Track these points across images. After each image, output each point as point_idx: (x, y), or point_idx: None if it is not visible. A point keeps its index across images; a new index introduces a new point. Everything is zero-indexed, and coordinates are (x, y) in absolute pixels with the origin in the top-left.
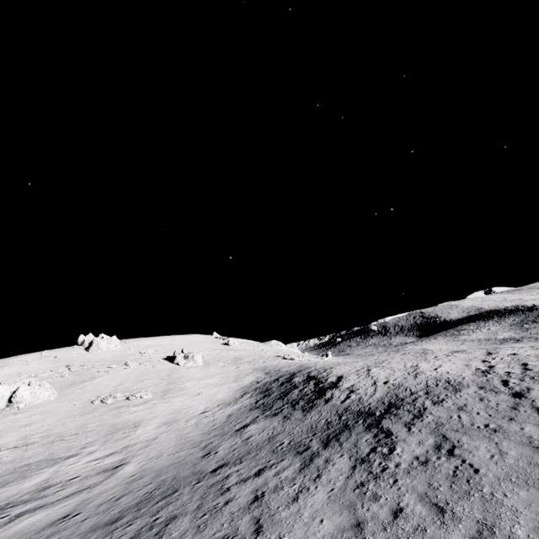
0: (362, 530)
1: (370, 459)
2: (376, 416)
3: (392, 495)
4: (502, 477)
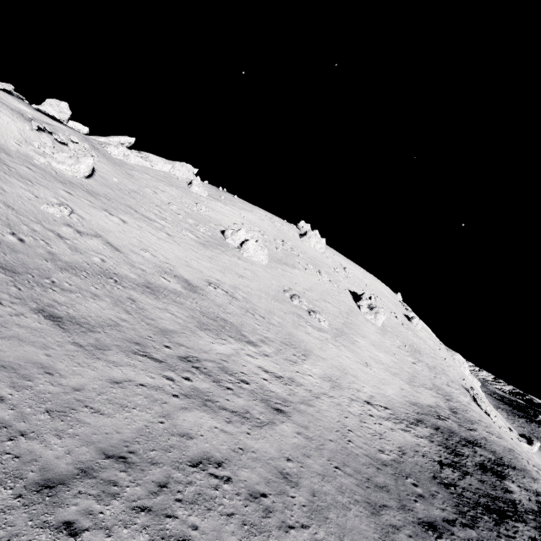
0: None
1: None
2: None
3: None
4: None
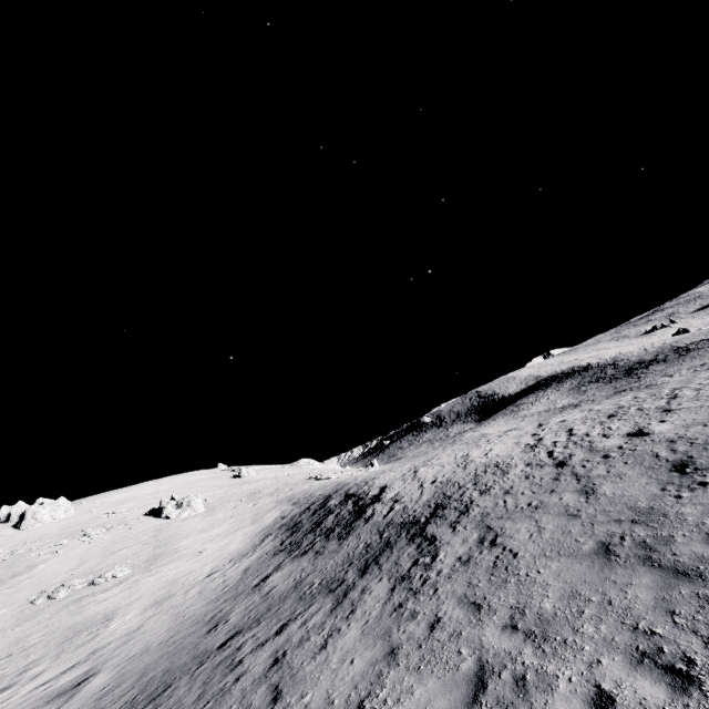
0: (396, 656)
1: (411, 574)
2: (420, 523)
3: (431, 607)
4: (538, 554)
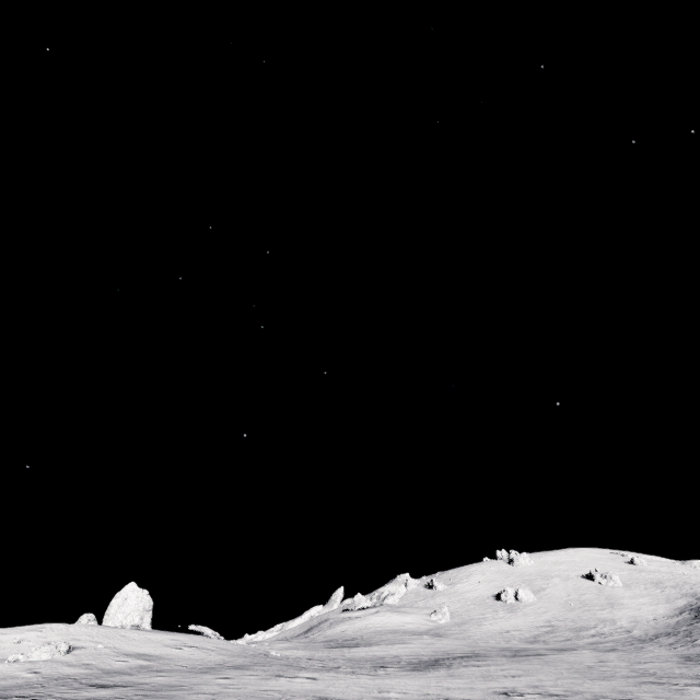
0: None
1: None
2: None
3: None
4: None
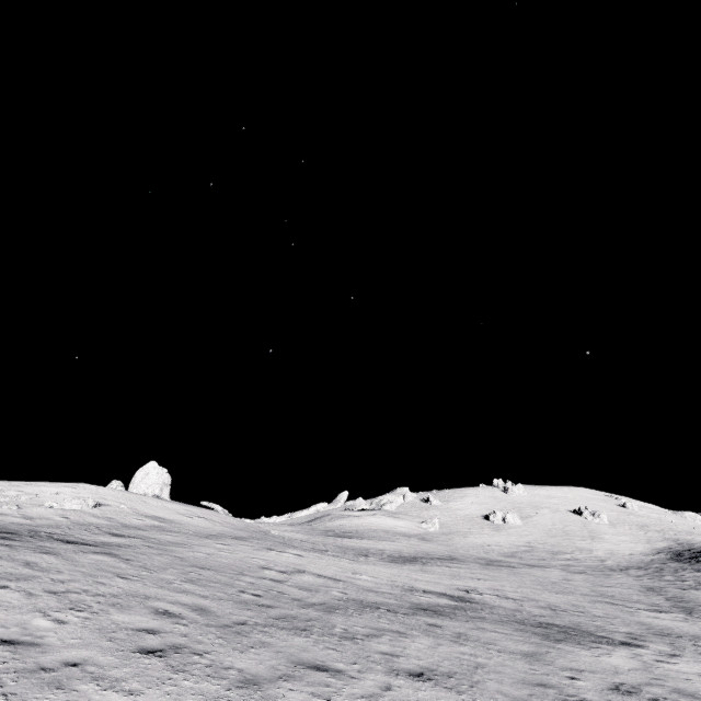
0: None
1: None
2: None
3: None
4: None
